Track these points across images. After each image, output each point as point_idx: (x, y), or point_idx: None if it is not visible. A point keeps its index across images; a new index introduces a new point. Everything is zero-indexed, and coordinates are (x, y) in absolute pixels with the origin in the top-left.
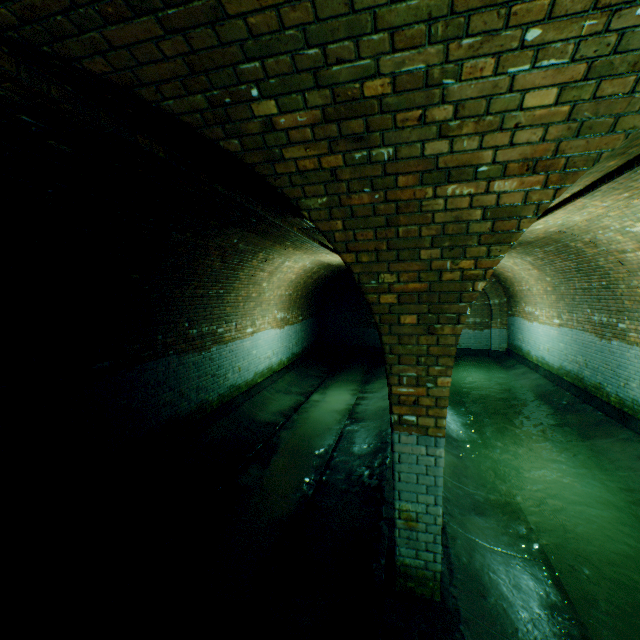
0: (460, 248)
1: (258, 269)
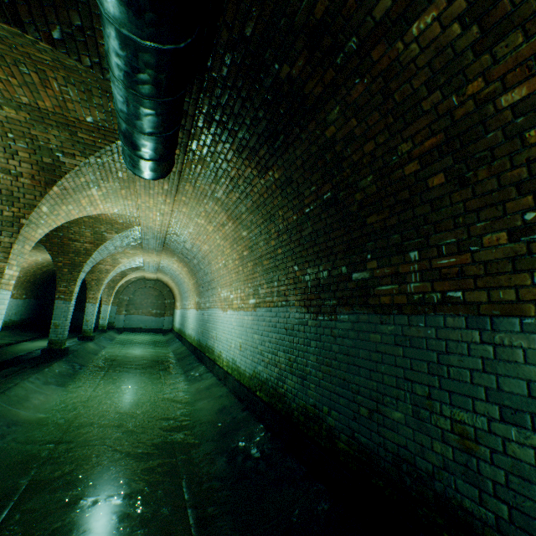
0: (80, 255)
1: None
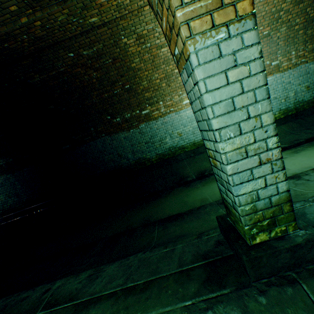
0: None
1: (151, 50)
